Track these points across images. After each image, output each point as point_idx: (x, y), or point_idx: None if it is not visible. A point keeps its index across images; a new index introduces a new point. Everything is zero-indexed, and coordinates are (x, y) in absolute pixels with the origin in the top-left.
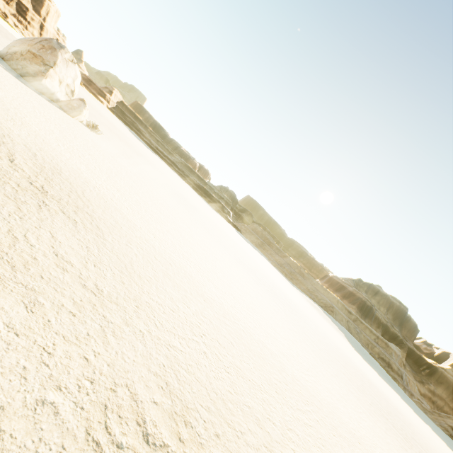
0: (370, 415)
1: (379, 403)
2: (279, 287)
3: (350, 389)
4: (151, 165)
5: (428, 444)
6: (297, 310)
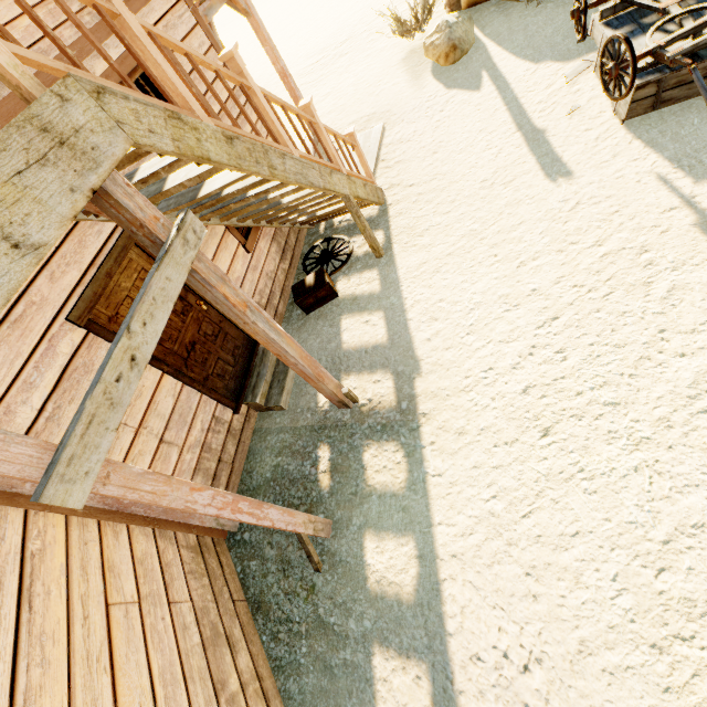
0: None
1: None
2: None
3: None
4: None
5: None
6: None
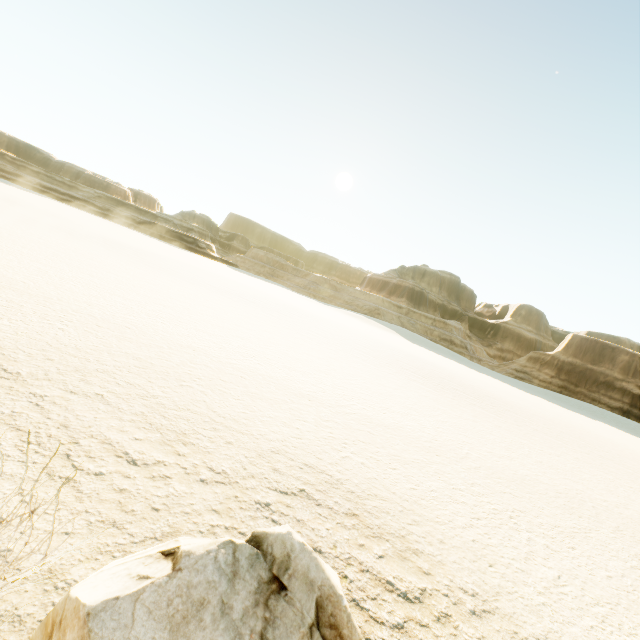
0: (375, 367)
1: (408, 364)
2: (292, 305)
3: (356, 356)
4: (24, 207)
5: (468, 381)
6: (313, 319)
